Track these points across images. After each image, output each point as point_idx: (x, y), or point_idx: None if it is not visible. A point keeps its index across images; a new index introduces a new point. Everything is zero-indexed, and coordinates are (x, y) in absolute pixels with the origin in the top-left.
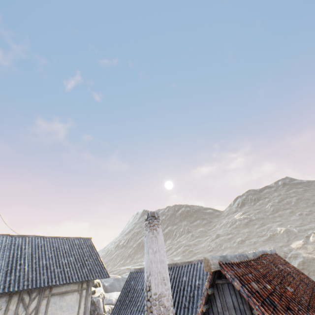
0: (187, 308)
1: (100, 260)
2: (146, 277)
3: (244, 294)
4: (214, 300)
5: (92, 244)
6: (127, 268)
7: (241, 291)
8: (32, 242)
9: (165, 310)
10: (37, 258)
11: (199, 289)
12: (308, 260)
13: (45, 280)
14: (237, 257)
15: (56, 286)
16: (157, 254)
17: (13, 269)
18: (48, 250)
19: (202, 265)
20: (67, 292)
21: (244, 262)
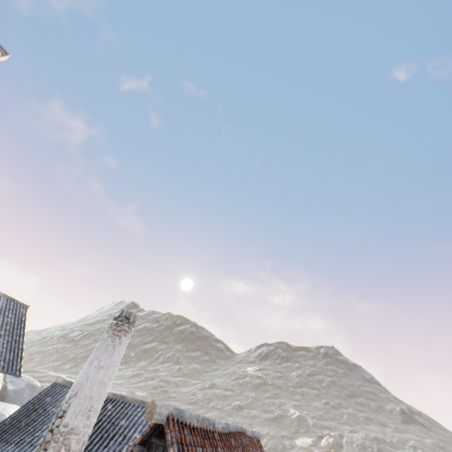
0: None
1: (22, 345)
2: (68, 397)
3: None
4: None
5: (24, 317)
6: (58, 376)
7: None
8: None
9: None
10: None
11: None
12: None
13: None
14: (199, 419)
15: None
16: (102, 371)
17: None
18: None
19: None
20: None
21: (204, 430)
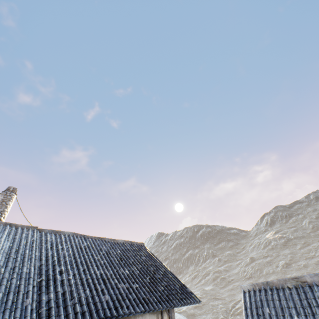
0: None
1: (171, 273)
2: None
3: None
4: None
5: (149, 252)
6: None
7: None
8: (71, 241)
9: None
10: (84, 264)
11: None
12: None
13: (109, 303)
14: None
15: (124, 318)
16: None
17: (51, 280)
18: (96, 254)
19: None
20: None
21: None
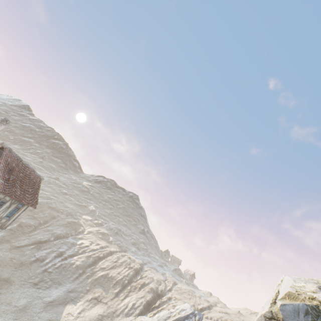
0: None
1: None
2: None
3: (3, 155)
4: None
5: None
6: None
7: (3, 154)
8: None
9: None
10: None
11: None
12: (78, 224)
13: None
14: (17, 155)
15: None
16: None
17: None
18: None
19: None
20: None
21: (17, 158)
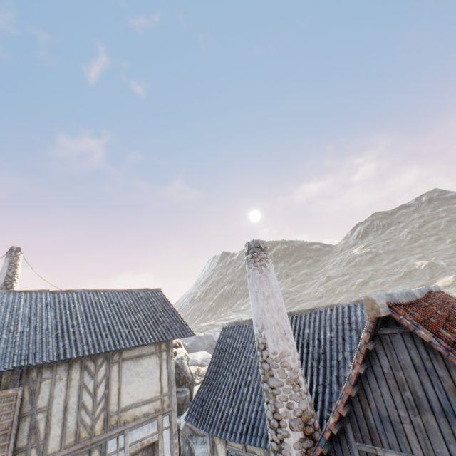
0: (316, 368)
1: (178, 315)
2: (257, 332)
3: (440, 347)
4: (375, 358)
5: (164, 297)
6: (209, 324)
7: (433, 343)
8: (83, 299)
9: (291, 373)
10: (93, 318)
11: (332, 343)
12: None
13: (110, 343)
14: (404, 296)
15: (126, 350)
16: (271, 300)
17: (65, 332)
18: (106, 307)
19: (333, 312)
20: (142, 356)
21: (414, 303)
